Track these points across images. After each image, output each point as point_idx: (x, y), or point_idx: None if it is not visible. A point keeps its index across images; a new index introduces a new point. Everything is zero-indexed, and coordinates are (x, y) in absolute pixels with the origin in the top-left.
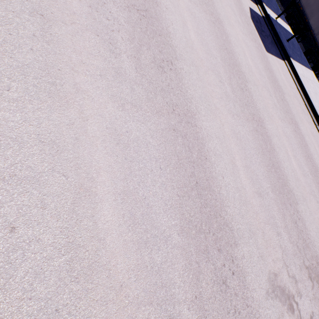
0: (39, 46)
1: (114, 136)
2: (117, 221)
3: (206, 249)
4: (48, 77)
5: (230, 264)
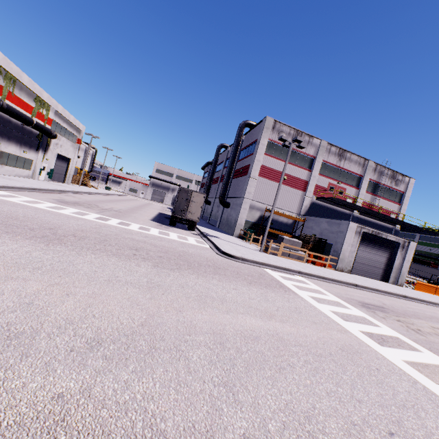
0: (434, 309)
1: (434, 312)
2: (416, 307)
3: (433, 318)
4: (429, 308)
5: (438, 321)
